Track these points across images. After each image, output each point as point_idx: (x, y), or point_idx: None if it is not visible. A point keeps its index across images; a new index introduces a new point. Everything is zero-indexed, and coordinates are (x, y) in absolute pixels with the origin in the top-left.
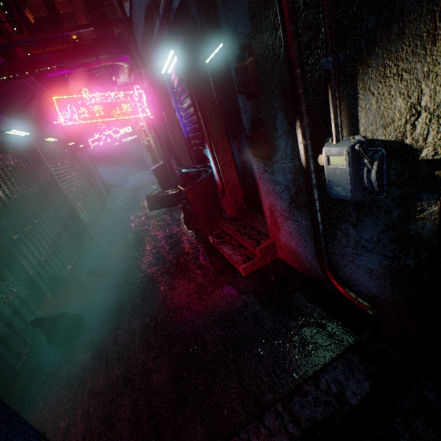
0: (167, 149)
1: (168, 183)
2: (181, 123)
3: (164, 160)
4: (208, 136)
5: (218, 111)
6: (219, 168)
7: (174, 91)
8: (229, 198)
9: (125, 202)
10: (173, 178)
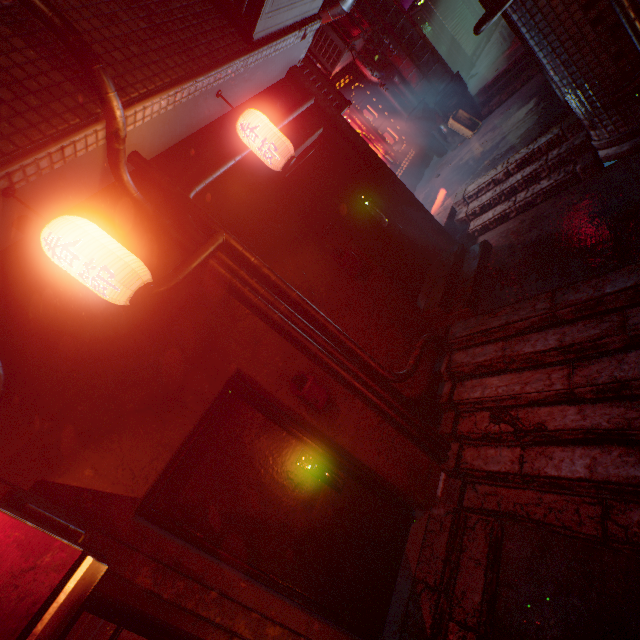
0: None
1: None
2: None
3: None
4: None
5: None
6: None
7: None
8: None
9: None
10: None
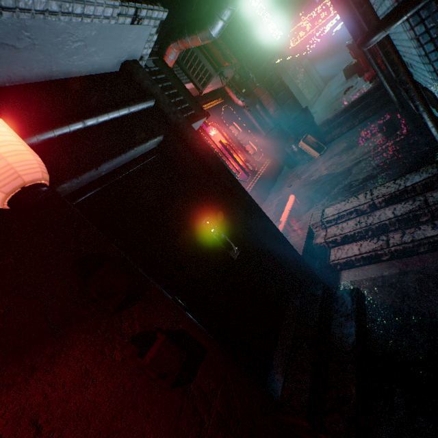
0: None
1: None
2: None
3: None
4: None
5: None
6: None
7: None
8: None
9: (334, 84)
10: None
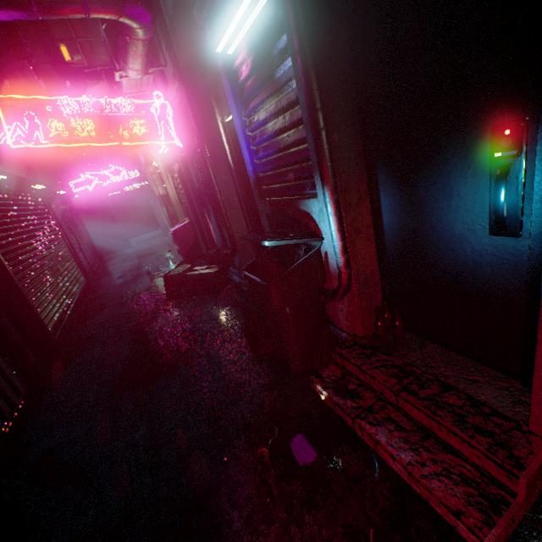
0: (201, 201)
1: (196, 252)
2: (246, 152)
3: (191, 218)
4: (333, 169)
5: (355, 118)
6: (345, 240)
7: (237, 91)
8: (357, 301)
9: (126, 279)
10: (204, 244)
